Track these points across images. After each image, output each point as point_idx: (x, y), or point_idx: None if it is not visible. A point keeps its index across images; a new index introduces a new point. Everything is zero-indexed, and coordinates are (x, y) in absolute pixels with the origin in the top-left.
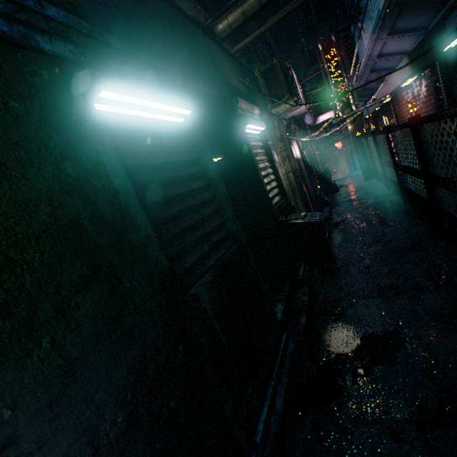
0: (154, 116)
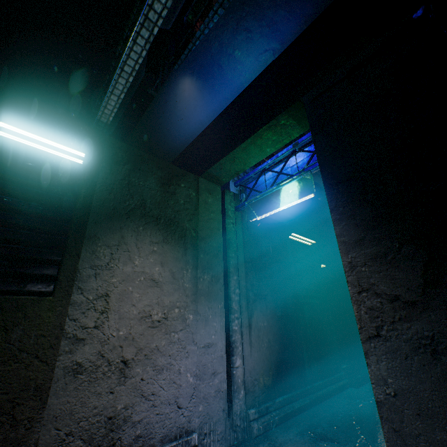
0: (301, 241)
